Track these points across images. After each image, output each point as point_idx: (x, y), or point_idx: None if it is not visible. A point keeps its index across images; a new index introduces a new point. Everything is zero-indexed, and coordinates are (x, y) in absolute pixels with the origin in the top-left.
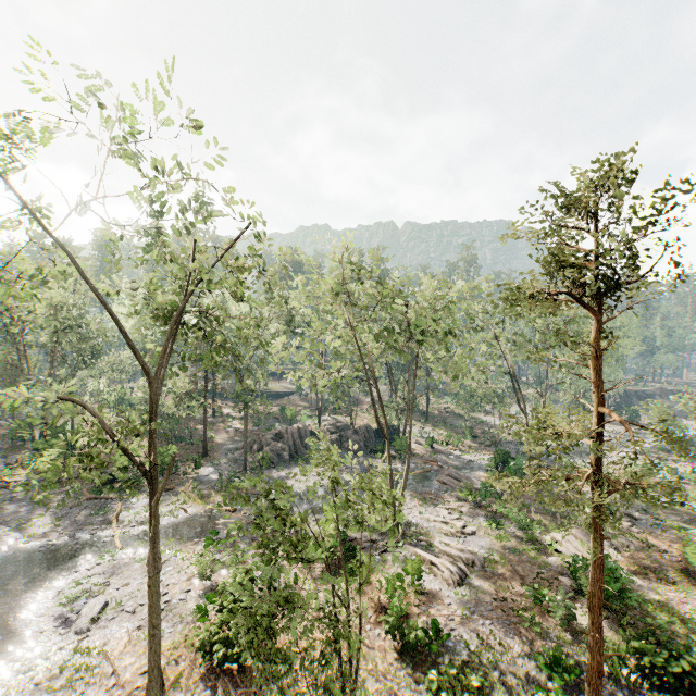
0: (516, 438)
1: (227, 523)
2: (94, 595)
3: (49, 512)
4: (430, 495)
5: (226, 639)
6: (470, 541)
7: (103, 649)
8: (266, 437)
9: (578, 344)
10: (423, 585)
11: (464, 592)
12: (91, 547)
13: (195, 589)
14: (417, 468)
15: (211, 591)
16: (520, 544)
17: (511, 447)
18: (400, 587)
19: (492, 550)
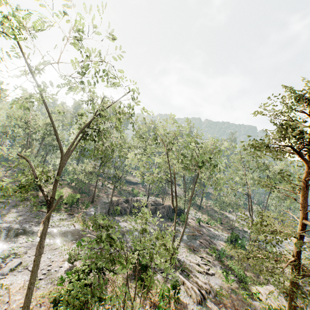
0: (243, 229)
1: (91, 237)
2: (17, 257)
3: (16, 212)
4: (193, 247)
5: (67, 300)
6: (210, 278)
7: (9, 287)
8: (121, 200)
9: (292, 180)
10: (180, 298)
11: (202, 308)
12: (27, 232)
13: (64, 267)
14: (189, 232)
15: (71, 270)
16: (238, 288)
17: (240, 233)
18: (167, 296)
19: (221, 287)
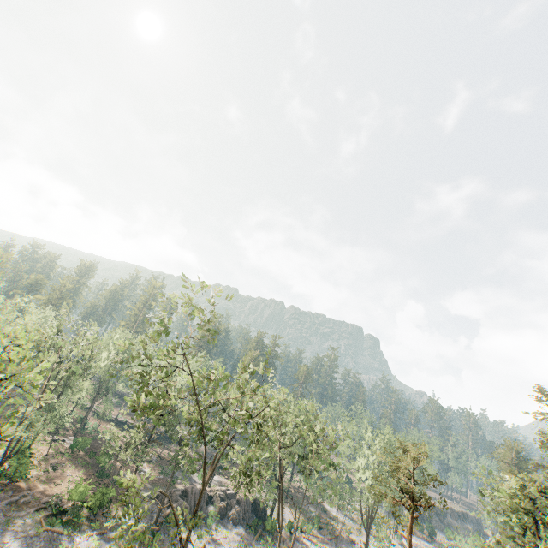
0: (349, 535)
1: None
2: None
3: (17, 537)
4: None
5: None
6: None
7: None
8: (176, 493)
9: (402, 520)
10: None
11: None
12: None
13: None
14: None
15: None
16: None
17: (346, 544)
18: None
19: None
